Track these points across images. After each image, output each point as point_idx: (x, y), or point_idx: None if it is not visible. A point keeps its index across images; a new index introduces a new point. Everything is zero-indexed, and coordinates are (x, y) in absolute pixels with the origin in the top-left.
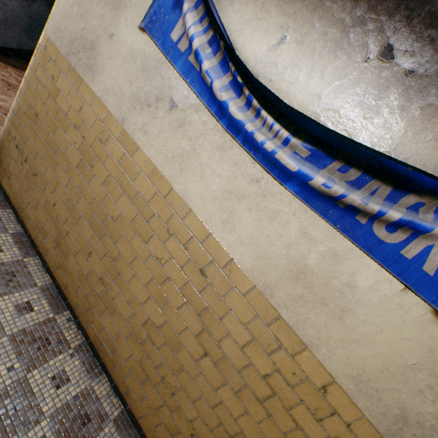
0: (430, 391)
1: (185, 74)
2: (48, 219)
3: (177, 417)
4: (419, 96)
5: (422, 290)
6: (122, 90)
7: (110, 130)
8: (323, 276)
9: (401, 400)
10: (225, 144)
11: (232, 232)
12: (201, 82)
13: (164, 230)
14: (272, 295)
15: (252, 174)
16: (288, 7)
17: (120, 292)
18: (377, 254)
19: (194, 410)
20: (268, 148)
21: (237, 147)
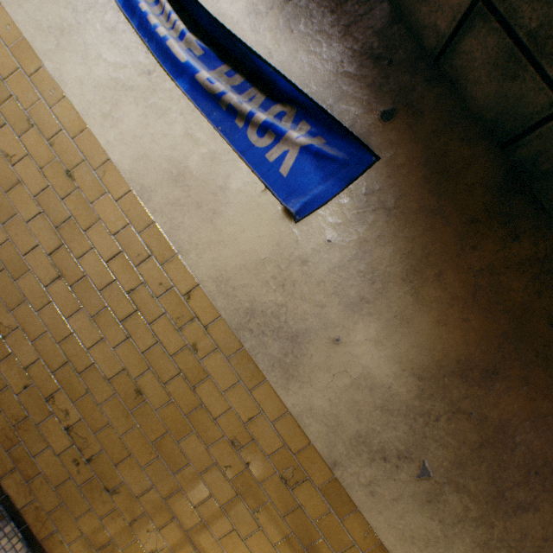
0: (274, 280)
1: None
2: None
3: (7, 368)
4: (293, 21)
5: (278, 190)
6: None
7: None
8: (201, 179)
9: (252, 293)
10: (119, 25)
11: (113, 128)
12: None
13: (23, 119)
14: (149, 200)
15: (144, 65)
16: None
17: None
18: (248, 158)
19: (33, 353)
20: (161, 33)
21: (131, 32)
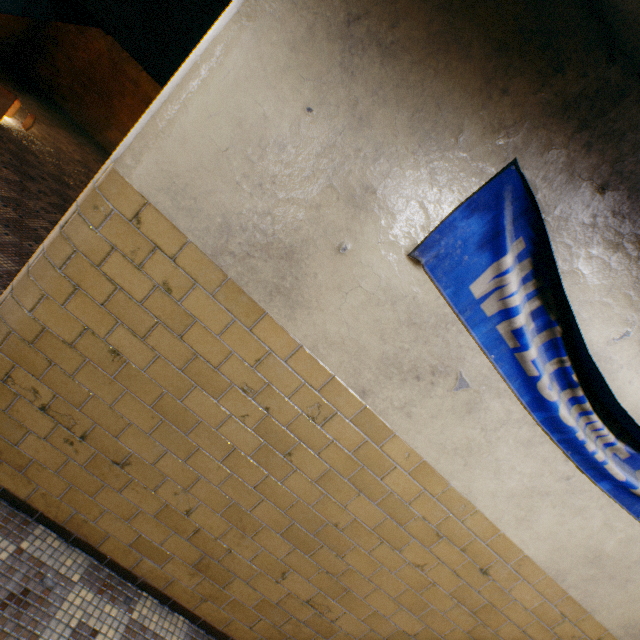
0: None
1: (488, 348)
2: (169, 534)
3: None
4: None
5: None
6: (365, 347)
7: (334, 403)
8: (616, 557)
9: None
10: (534, 438)
11: (528, 529)
12: (512, 362)
13: (431, 533)
14: (564, 579)
15: (562, 472)
16: (639, 300)
17: (346, 611)
18: None
19: None
20: (598, 458)
21: (549, 443)
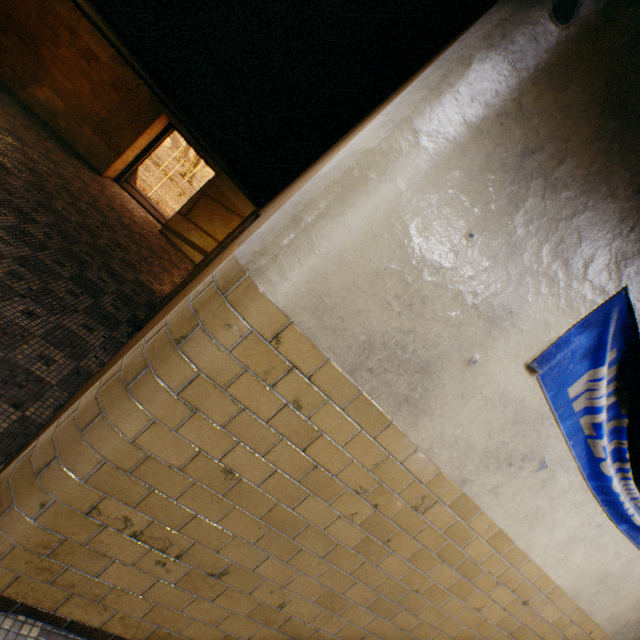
0: None
1: (569, 436)
2: (258, 628)
3: None
4: None
5: None
6: (473, 444)
7: (436, 493)
8: (616, 574)
9: (627, 617)
10: (584, 500)
11: (563, 566)
12: (584, 446)
13: (492, 582)
14: (578, 596)
15: (597, 522)
16: None
17: None
18: None
19: None
20: (629, 512)
21: (593, 502)
